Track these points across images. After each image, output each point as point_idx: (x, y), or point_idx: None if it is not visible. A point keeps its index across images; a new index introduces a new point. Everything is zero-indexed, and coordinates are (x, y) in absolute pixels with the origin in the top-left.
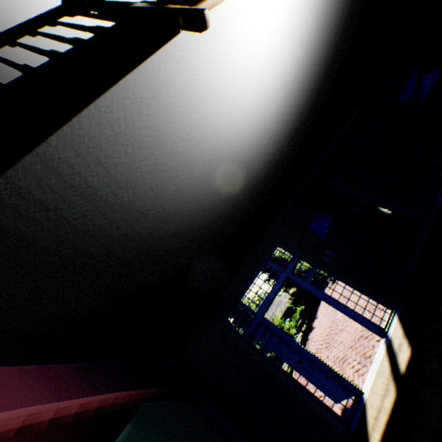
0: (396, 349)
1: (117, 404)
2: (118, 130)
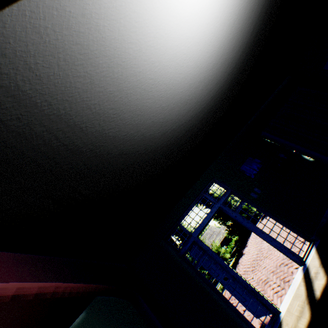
0: (312, 276)
1: (59, 293)
2: (47, 40)
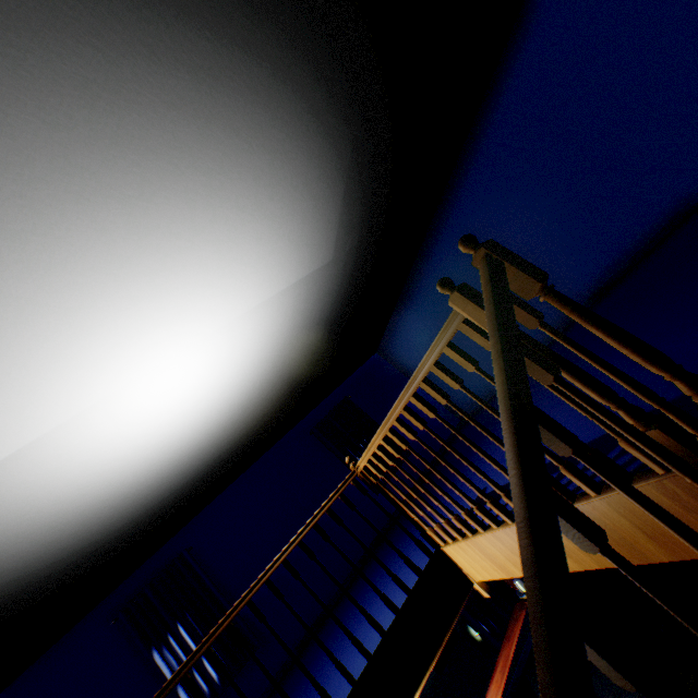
0: None
1: None
2: None
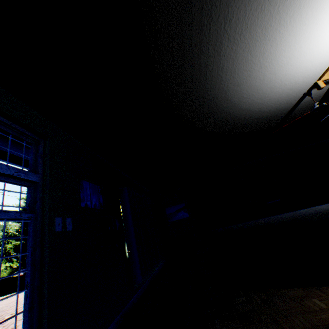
0: None
1: None
2: None
